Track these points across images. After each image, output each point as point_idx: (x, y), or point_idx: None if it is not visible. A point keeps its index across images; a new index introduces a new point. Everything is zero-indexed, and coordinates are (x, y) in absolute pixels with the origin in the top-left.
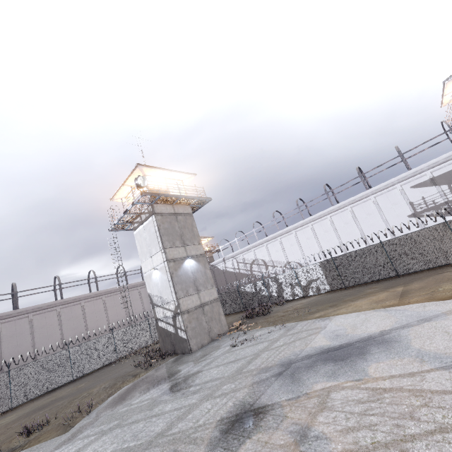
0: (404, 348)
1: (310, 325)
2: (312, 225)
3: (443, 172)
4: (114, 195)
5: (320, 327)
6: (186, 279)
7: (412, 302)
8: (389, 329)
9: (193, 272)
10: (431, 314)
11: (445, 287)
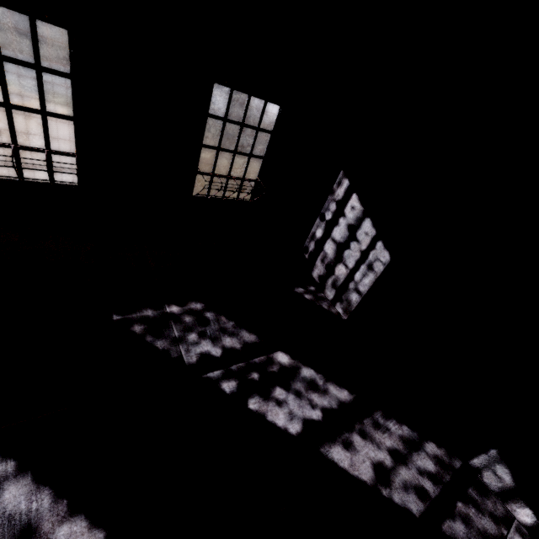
0: None
1: None
2: None
3: None
4: None
5: None
6: None
7: None
8: None
9: None
10: None
11: None
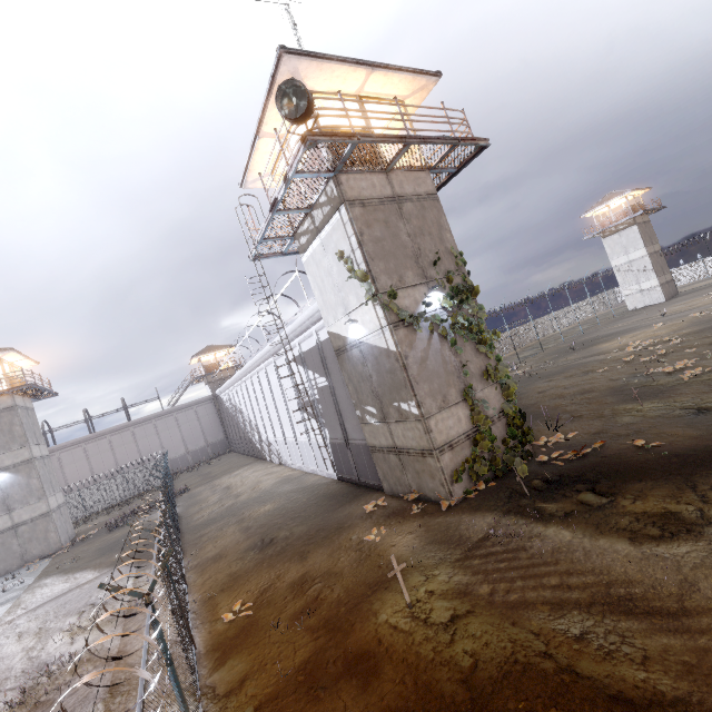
0: None
1: None
2: (252, 378)
3: (308, 348)
4: None
5: None
6: None
7: None
8: None
9: (3, 488)
10: None
11: (35, 620)
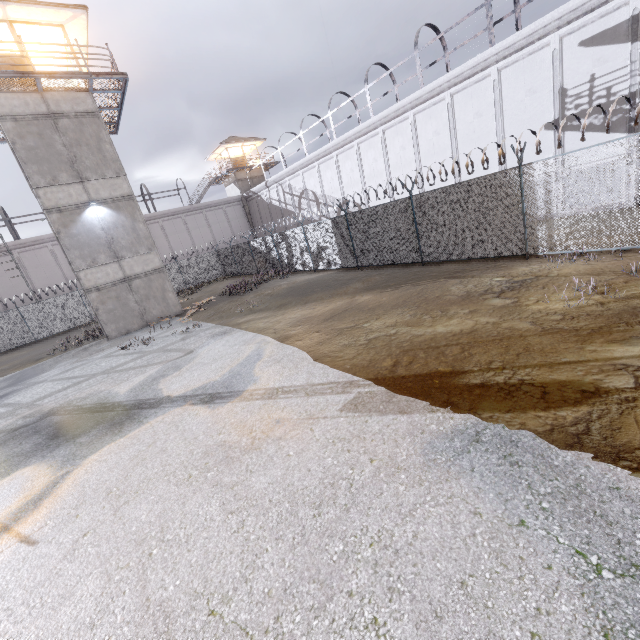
0: (88, 453)
1: (197, 341)
2: (384, 132)
3: None
4: None
5: (190, 350)
6: (91, 240)
7: (301, 342)
8: (173, 397)
9: (105, 228)
10: (238, 387)
11: (380, 320)
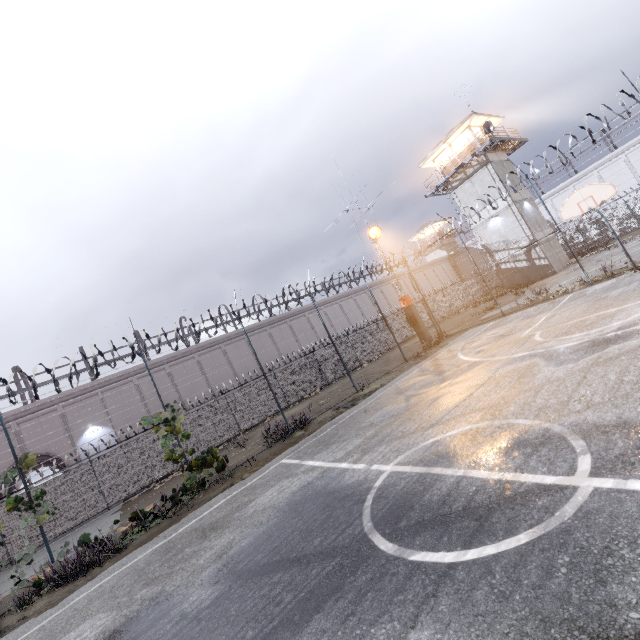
0: None
1: None
2: (626, 156)
3: None
4: (426, 159)
5: None
6: (530, 218)
7: None
8: None
9: (531, 213)
10: None
11: None
